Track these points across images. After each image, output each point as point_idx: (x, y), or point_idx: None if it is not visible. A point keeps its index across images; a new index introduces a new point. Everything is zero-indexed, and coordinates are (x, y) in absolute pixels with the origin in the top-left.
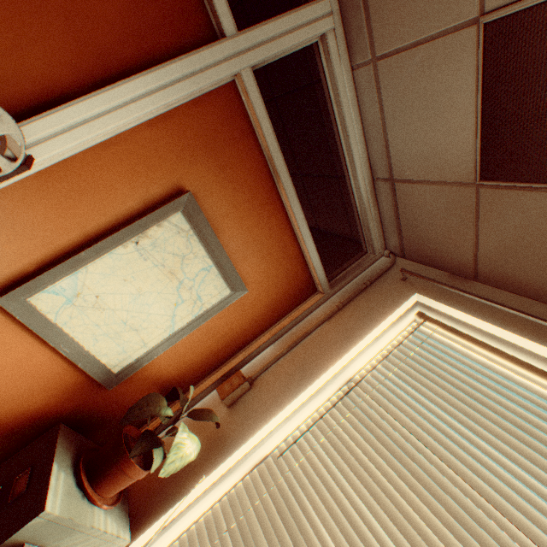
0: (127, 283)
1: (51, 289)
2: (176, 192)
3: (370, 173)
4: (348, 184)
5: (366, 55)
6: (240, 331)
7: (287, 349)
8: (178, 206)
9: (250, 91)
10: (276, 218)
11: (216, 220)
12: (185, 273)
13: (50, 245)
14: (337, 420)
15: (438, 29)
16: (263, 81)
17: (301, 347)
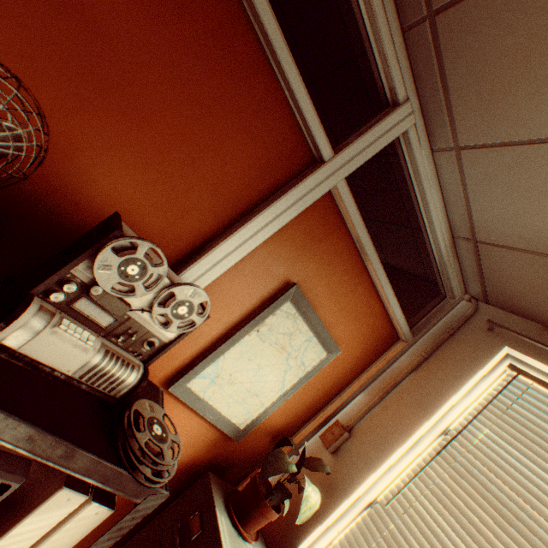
0: (251, 361)
1: (201, 374)
2: (284, 285)
3: (449, 231)
4: (425, 240)
5: (447, 144)
6: (333, 382)
7: (378, 399)
8: (287, 297)
9: (343, 195)
10: (363, 286)
11: (314, 299)
12: (291, 346)
13: (199, 342)
14: (437, 473)
15: (529, 138)
16: (332, 144)
17: (391, 397)
